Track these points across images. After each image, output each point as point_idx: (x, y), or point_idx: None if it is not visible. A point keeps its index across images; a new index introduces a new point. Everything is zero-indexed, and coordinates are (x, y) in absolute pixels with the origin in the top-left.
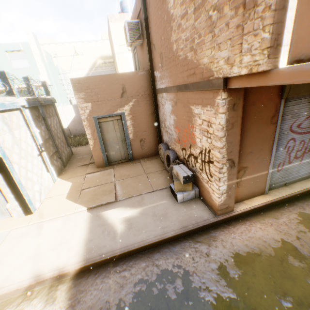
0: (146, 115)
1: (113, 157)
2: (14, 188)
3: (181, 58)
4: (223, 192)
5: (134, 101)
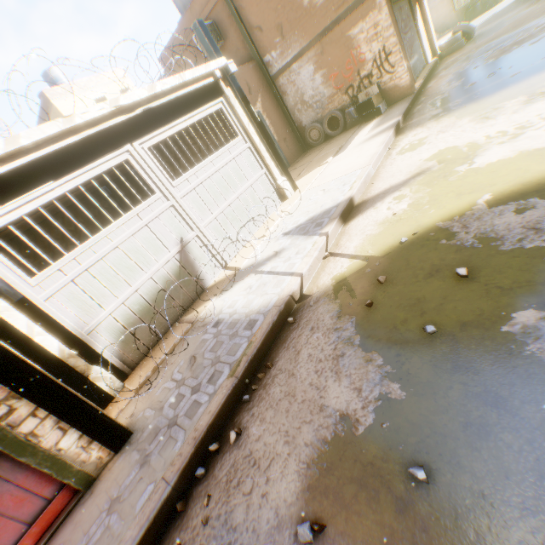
0: (275, 110)
1: None
2: (277, 158)
3: (321, 5)
4: (407, 71)
5: (260, 97)
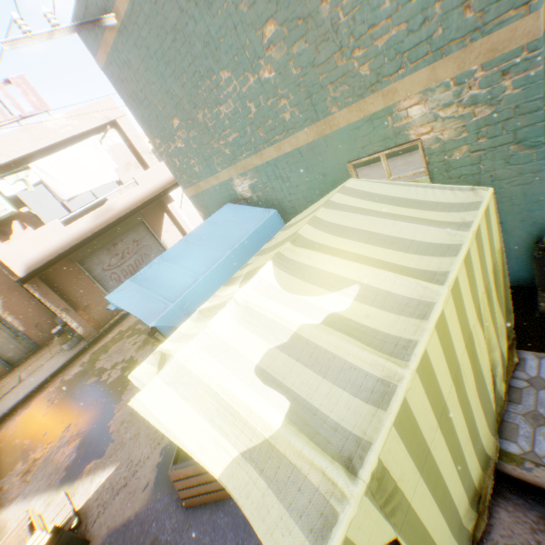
0: (26, 302)
1: (15, 358)
2: None
3: None
4: (78, 327)
5: (4, 298)
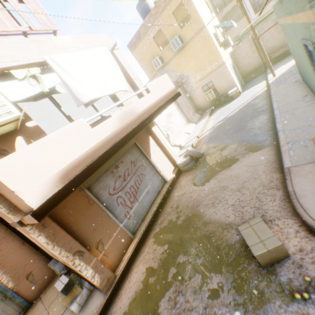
0: (17, 250)
1: None
2: None
3: None
4: (93, 274)
5: None
